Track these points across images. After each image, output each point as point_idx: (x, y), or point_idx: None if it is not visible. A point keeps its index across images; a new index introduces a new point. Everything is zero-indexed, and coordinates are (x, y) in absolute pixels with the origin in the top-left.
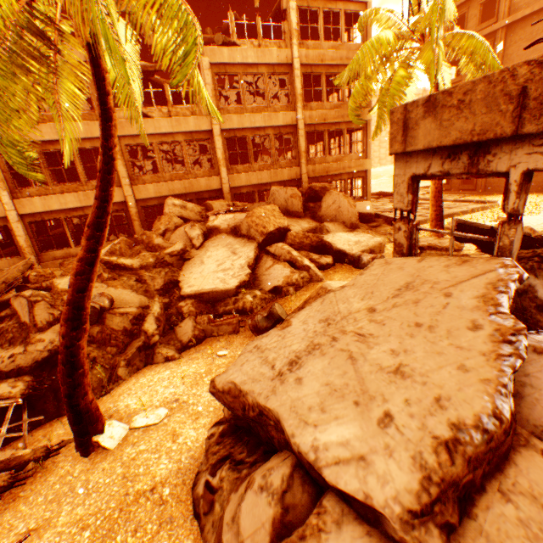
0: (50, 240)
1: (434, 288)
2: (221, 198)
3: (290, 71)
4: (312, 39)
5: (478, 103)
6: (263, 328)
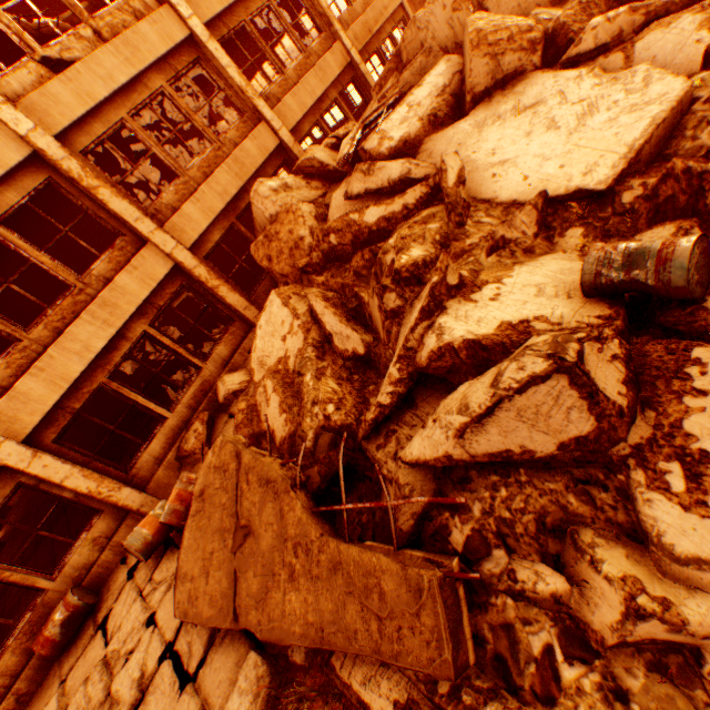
0: (45, 497)
1: None
2: (289, 161)
3: None
4: None
5: None
6: None
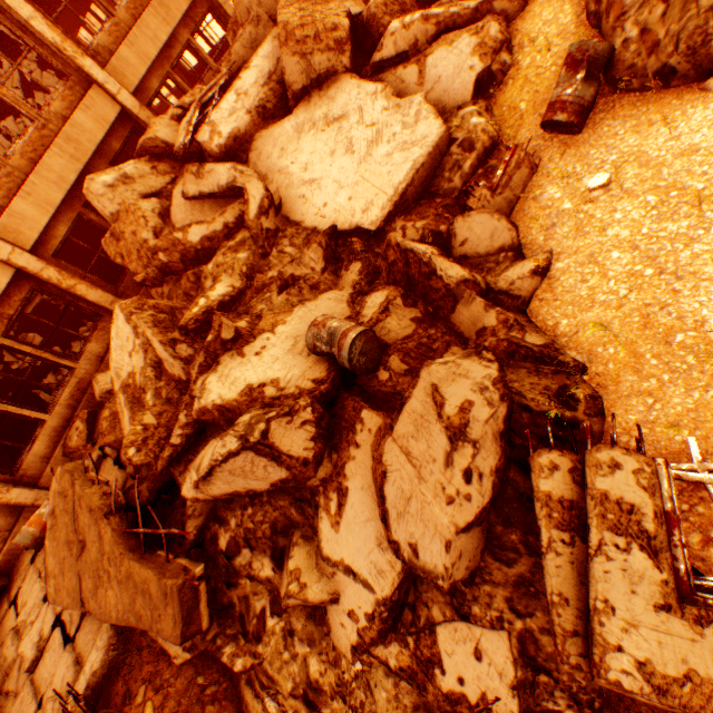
0: None
1: None
2: (139, 129)
3: None
4: None
5: None
6: (591, 104)
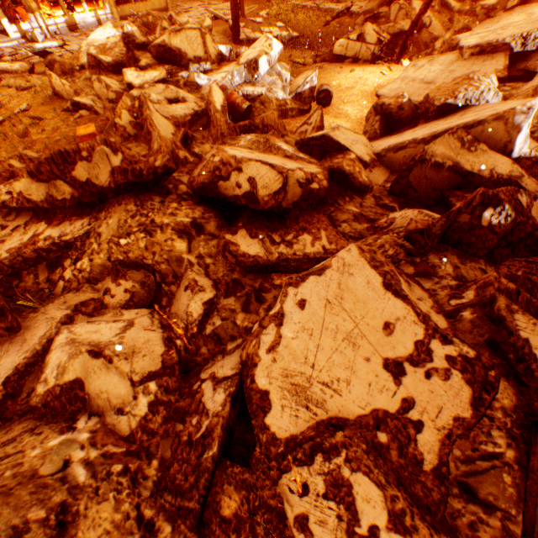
0: None
1: None
2: None
3: None
4: None
5: None
6: None
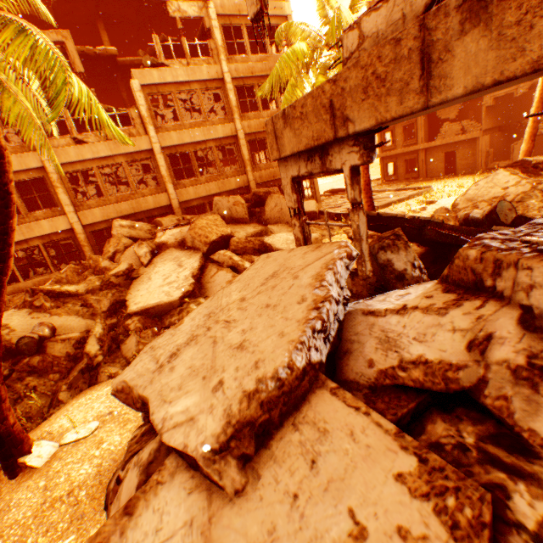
0: None
1: (290, 274)
2: (172, 213)
3: (223, 85)
4: (245, 52)
5: (311, 114)
6: None
